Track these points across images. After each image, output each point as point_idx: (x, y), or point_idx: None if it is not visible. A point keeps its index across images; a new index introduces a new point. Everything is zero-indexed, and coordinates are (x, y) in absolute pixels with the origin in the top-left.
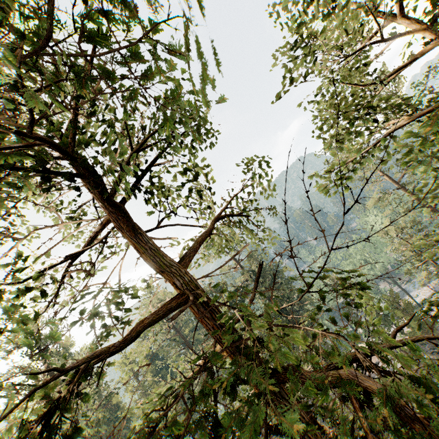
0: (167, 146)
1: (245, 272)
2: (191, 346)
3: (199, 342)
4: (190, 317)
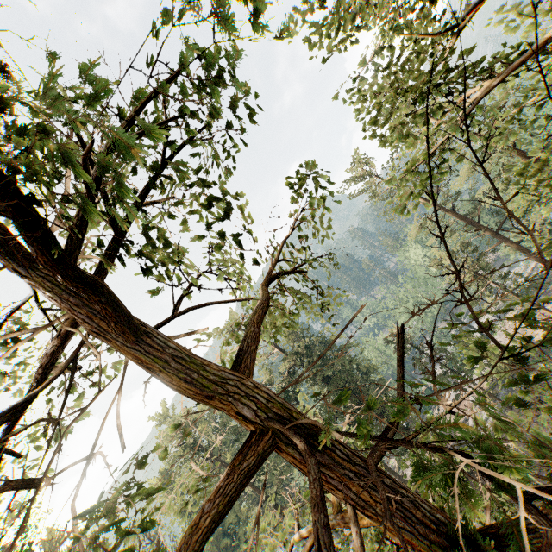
0: (154, 177)
1: (288, 356)
2: None
3: None
4: (230, 437)
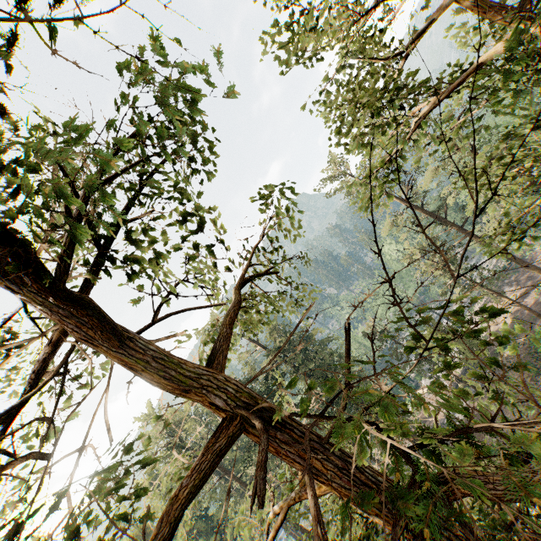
0: (136, 193)
1: (271, 351)
2: (228, 471)
3: (236, 462)
4: None
